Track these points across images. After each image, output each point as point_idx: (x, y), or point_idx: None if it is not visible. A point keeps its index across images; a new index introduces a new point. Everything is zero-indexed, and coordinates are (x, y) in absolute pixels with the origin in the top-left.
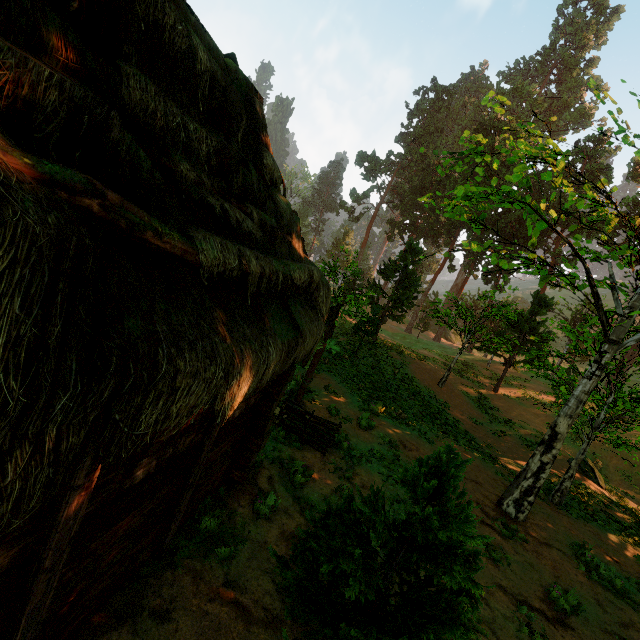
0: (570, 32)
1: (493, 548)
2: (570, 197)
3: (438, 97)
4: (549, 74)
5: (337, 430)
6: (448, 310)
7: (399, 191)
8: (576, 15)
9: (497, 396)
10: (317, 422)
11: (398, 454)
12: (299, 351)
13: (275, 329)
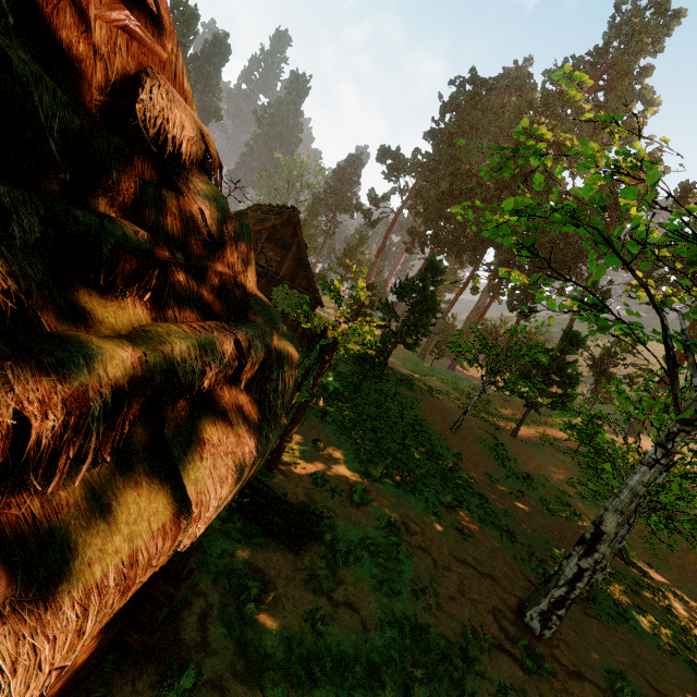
0: (627, 32)
1: (513, 694)
2: (641, 224)
3: (476, 91)
4: (599, 79)
5: (316, 524)
6: (470, 345)
7: (423, 196)
8: (635, 13)
9: (515, 443)
10: (290, 510)
11: (398, 543)
12: (187, 538)
13: (66, 556)
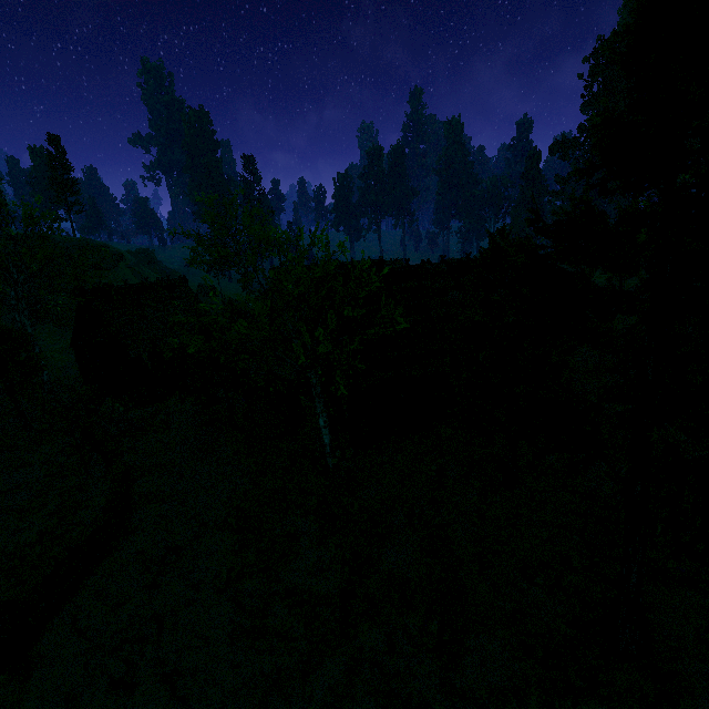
0: None
1: None
2: None
3: None
4: None
5: None
6: None
7: None
8: None
9: None
10: None
11: None
12: None
13: None
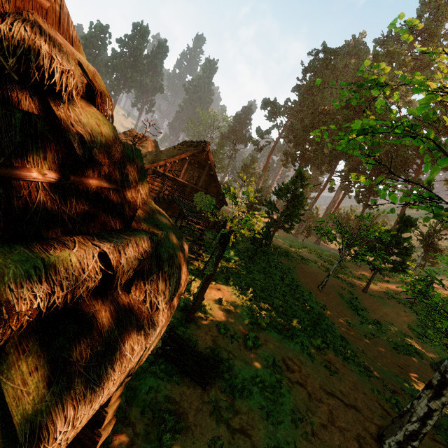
0: (434, 6)
1: None
2: None
3: (326, 57)
4: (415, 40)
5: (218, 368)
6: (330, 228)
7: (293, 129)
8: None
9: (366, 296)
10: (198, 356)
11: (281, 379)
12: None
13: None
